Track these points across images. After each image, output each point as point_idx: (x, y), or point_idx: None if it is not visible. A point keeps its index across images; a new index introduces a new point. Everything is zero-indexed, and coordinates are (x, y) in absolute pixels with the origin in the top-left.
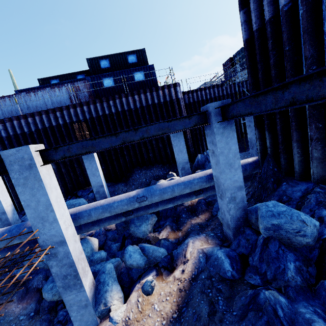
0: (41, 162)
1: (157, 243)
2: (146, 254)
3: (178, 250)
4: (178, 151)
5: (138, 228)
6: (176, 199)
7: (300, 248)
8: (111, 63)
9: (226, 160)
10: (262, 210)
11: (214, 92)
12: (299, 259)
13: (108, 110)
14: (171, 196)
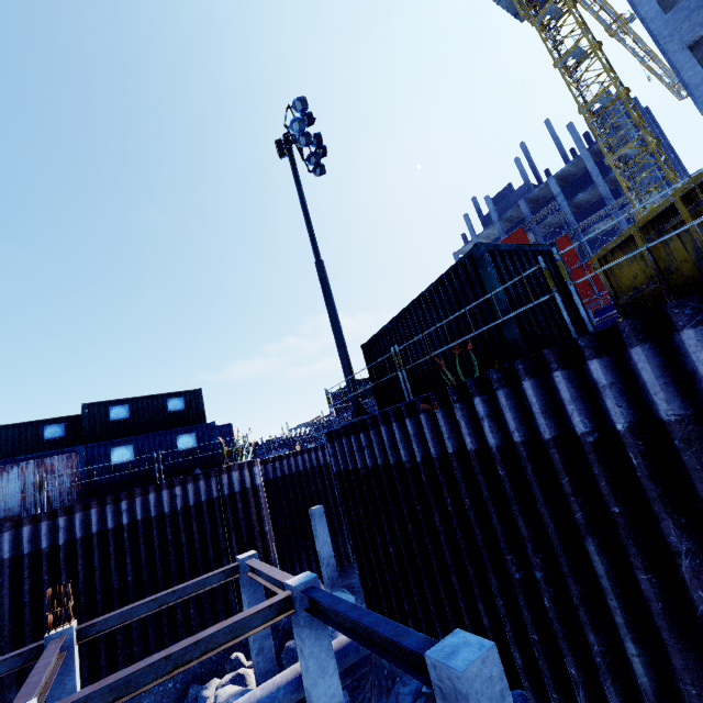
0: None
1: None
2: None
3: None
4: None
5: None
6: None
7: None
8: (133, 412)
9: (318, 664)
10: None
11: (317, 458)
12: None
13: (115, 519)
14: None
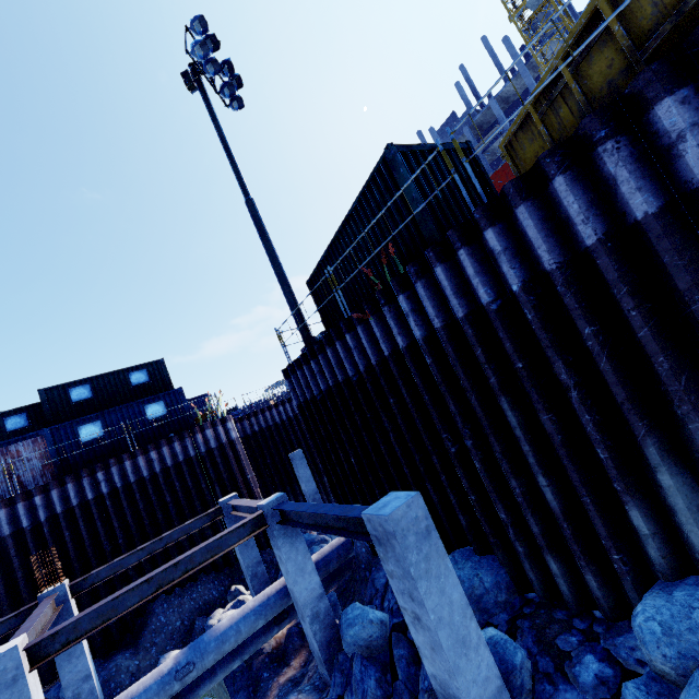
0: (28, 665)
1: None
2: None
3: None
4: (241, 547)
5: None
6: (246, 645)
7: (379, 655)
8: (96, 390)
9: (297, 566)
10: (342, 621)
11: (292, 408)
12: (379, 669)
13: (94, 490)
14: (237, 644)
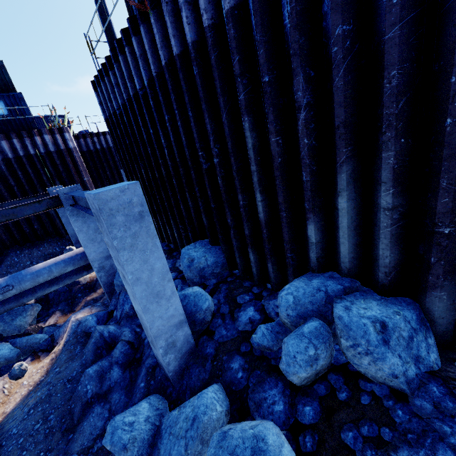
0: None
1: (39, 332)
2: (19, 346)
3: (60, 329)
4: (66, 222)
5: (10, 324)
6: (61, 279)
7: None
8: None
9: (88, 236)
10: (117, 273)
11: None
12: None
13: None
14: (50, 278)
